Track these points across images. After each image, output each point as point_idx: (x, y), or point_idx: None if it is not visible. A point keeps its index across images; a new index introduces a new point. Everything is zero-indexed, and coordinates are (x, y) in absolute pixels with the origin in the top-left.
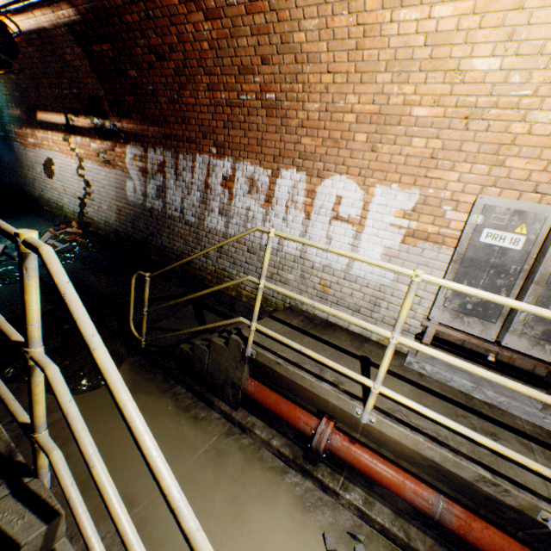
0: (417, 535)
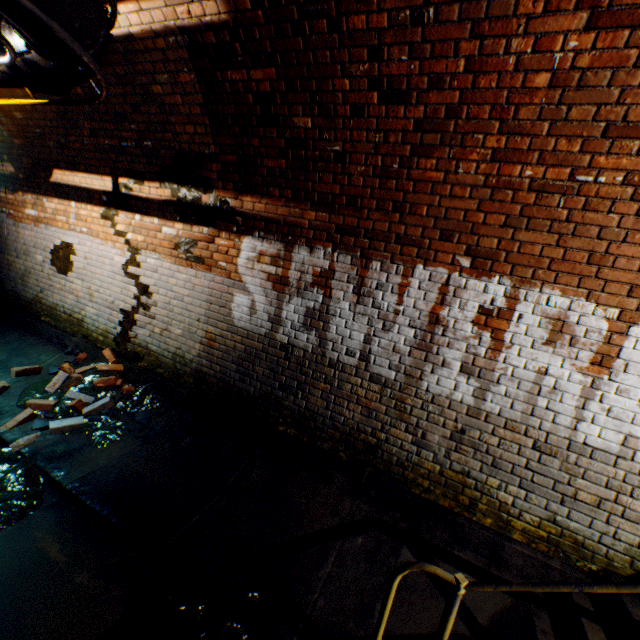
0: None
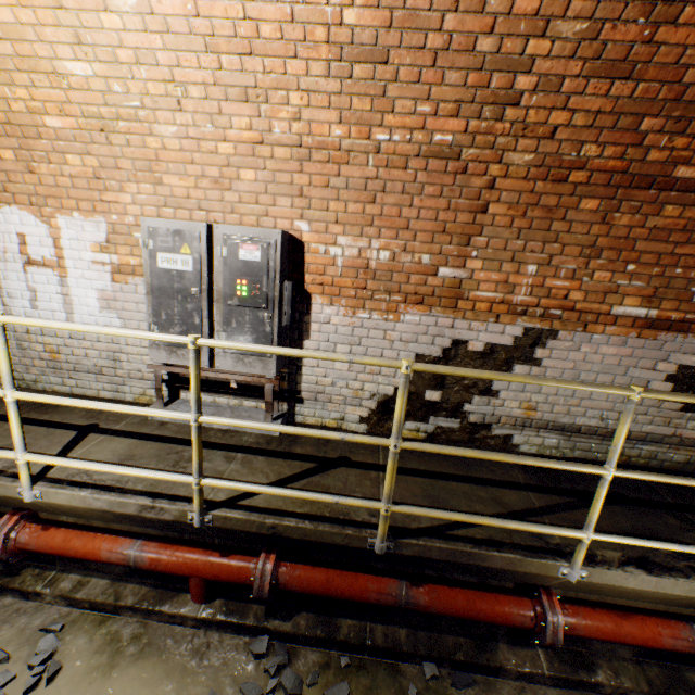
0: (132, 591)
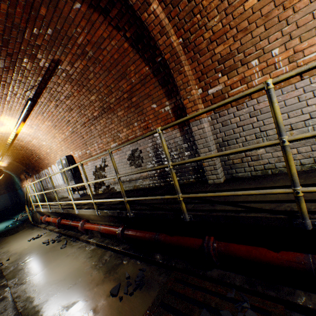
0: (54, 227)
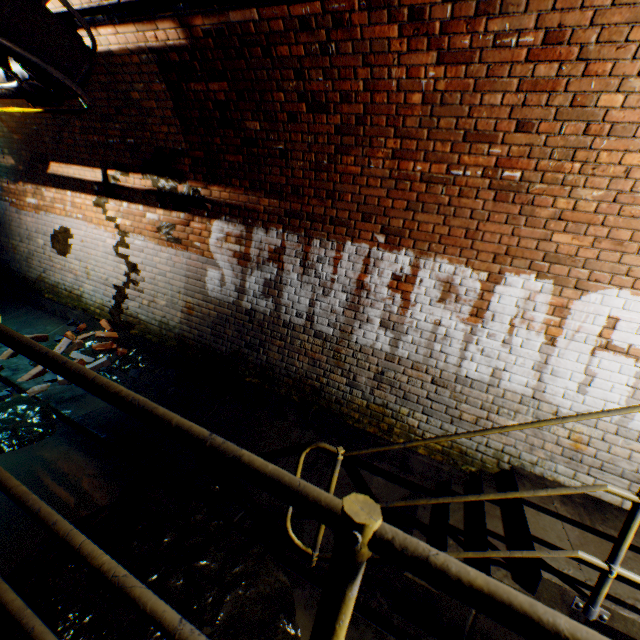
0: None
